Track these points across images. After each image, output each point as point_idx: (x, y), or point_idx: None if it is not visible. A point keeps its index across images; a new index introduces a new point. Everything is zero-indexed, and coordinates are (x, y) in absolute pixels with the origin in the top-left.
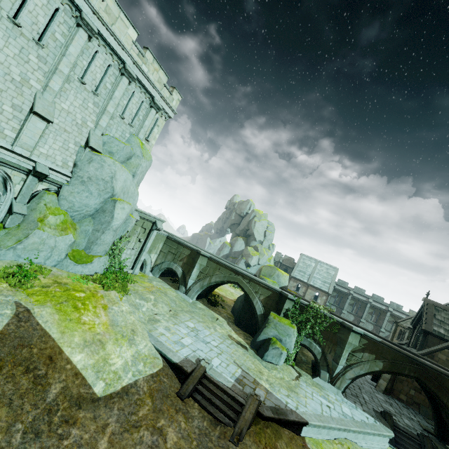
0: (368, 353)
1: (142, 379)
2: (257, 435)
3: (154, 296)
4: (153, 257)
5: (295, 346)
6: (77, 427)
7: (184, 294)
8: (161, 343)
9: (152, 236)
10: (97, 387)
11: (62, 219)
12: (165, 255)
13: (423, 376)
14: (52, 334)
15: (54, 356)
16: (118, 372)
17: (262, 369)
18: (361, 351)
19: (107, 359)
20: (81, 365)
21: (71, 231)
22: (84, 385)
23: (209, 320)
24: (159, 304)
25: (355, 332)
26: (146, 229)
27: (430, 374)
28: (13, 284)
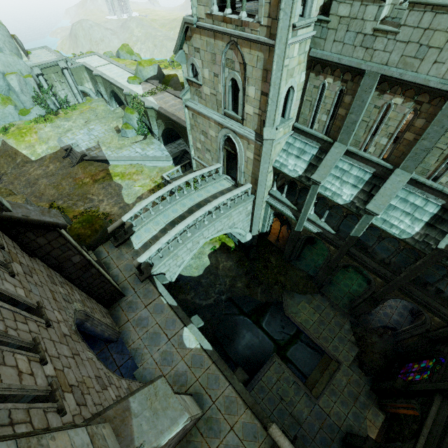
0: (160, 120)
1: (49, 155)
2: (80, 165)
3: (77, 116)
4: (89, 85)
5: (138, 125)
6: (26, 167)
7: (110, 106)
8: (61, 141)
9: (67, 75)
10: (33, 158)
11: (1, 99)
12: (92, 81)
13: (174, 127)
14: (14, 147)
15: (17, 152)
16: (40, 154)
17: (114, 141)
18: (158, 119)
19: (36, 151)
20: (26, 154)
21: (8, 103)
22: (28, 158)
23: (112, 121)
24: (77, 120)
25: (149, 108)
26: (58, 72)
27: (175, 125)
28: (4, 134)
